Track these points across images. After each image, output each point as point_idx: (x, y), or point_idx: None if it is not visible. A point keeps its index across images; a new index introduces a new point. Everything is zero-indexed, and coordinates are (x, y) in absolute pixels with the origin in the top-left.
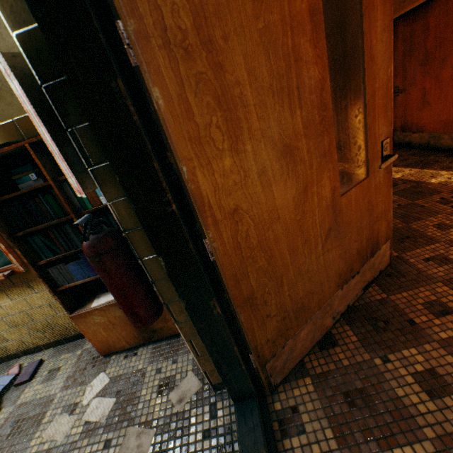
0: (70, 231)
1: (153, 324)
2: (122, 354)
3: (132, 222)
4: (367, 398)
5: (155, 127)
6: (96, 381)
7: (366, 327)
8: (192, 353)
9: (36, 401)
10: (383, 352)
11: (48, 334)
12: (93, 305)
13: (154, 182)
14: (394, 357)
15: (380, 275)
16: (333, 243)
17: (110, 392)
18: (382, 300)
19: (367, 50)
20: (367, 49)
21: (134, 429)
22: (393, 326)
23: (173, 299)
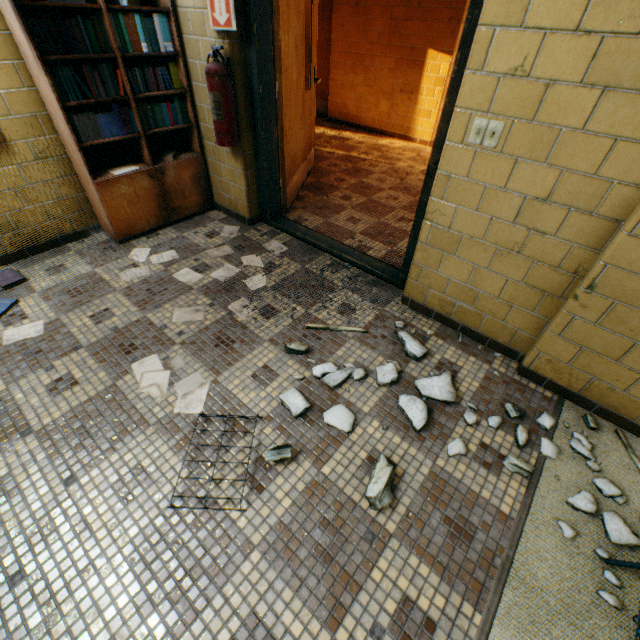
0: (106, 73)
1: (174, 202)
2: (142, 239)
3: (238, 61)
4: (327, 207)
5: (271, 3)
6: (136, 253)
7: (315, 191)
8: (246, 186)
9: (70, 281)
10: (326, 196)
11: (5, 241)
12: (116, 174)
13: (268, 35)
14: (331, 196)
15: (311, 174)
16: (302, 126)
17: (162, 251)
18: (317, 182)
19: (313, 1)
20: (313, 0)
21: (211, 250)
22: (326, 188)
23: (246, 131)
